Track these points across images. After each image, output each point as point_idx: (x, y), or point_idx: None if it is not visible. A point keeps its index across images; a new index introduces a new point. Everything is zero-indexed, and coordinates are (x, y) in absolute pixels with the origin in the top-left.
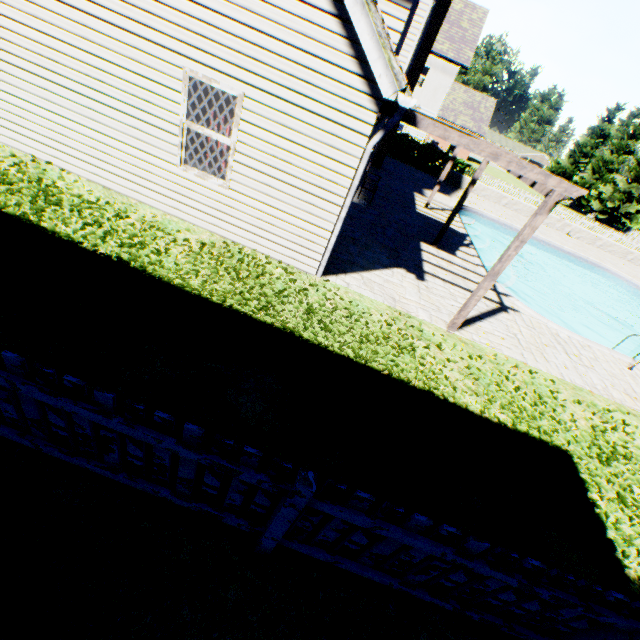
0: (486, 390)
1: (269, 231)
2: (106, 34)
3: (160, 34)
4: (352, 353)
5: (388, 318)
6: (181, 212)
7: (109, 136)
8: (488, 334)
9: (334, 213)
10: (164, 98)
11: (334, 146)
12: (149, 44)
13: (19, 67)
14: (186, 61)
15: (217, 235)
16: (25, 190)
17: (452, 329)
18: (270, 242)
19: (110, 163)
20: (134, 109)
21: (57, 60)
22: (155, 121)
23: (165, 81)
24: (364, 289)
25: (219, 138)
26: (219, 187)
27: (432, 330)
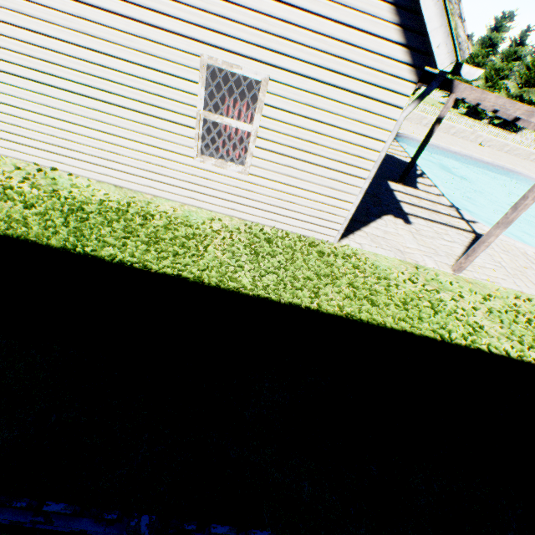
0: (510, 330)
1: (289, 209)
2: (108, 25)
3: (172, 19)
4: (406, 326)
5: (410, 276)
6: (197, 201)
7: (117, 135)
8: (482, 268)
9: (357, 186)
10: (178, 90)
11: (364, 121)
12: (159, 32)
13: (8, 72)
14: (203, 47)
15: (235, 218)
16: (51, 210)
17: (457, 272)
18: (289, 218)
19: (120, 162)
20: (144, 105)
21: (52, 60)
22: (168, 115)
23: (179, 72)
24: (374, 247)
25: (238, 125)
26: (238, 173)
27: (442, 276)
